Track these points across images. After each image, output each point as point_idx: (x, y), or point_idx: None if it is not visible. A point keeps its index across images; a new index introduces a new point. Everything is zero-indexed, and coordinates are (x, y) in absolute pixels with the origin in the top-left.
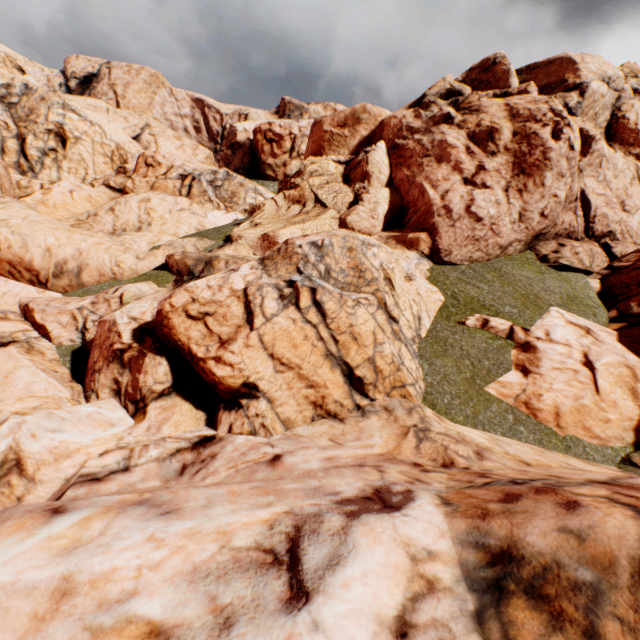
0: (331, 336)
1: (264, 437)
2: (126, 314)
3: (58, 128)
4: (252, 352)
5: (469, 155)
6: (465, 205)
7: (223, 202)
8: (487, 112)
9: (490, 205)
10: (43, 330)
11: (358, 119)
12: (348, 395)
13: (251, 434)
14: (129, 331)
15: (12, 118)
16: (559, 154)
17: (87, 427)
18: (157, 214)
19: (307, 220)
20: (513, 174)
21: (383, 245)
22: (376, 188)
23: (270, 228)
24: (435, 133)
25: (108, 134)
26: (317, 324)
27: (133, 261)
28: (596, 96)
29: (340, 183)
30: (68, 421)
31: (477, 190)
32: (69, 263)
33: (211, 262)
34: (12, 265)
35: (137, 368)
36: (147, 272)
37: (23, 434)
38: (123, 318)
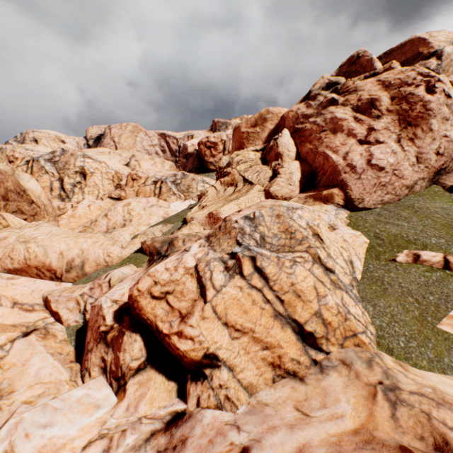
0: (276, 297)
1: (230, 411)
2: (109, 298)
3: (81, 169)
4: (208, 323)
5: (358, 122)
6: (365, 160)
7: (182, 193)
8: (363, 89)
9: (387, 155)
10: (57, 316)
11: (264, 119)
12: (303, 351)
13: (217, 408)
14: (111, 313)
15: (56, 169)
16: (438, 103)
17: (75, 414)
18: (135, 212)
19: (240, 196)
20: (401, 128)
21: (304, 206)
22: (288, 162)
23: (213, 208)
24: (325, 114)
25: (110, 166)
26: (261, 288)
27: (119, 250)
28: (451, 56)
29: (260, 164)
30: (59, 411)
31: (373, 146)
32: (75, 260)
33: (172, 242)
34: (38, 269)
35: (117, 346)
36: (129, 257)
37: (18, 435)
38: (107, 302)
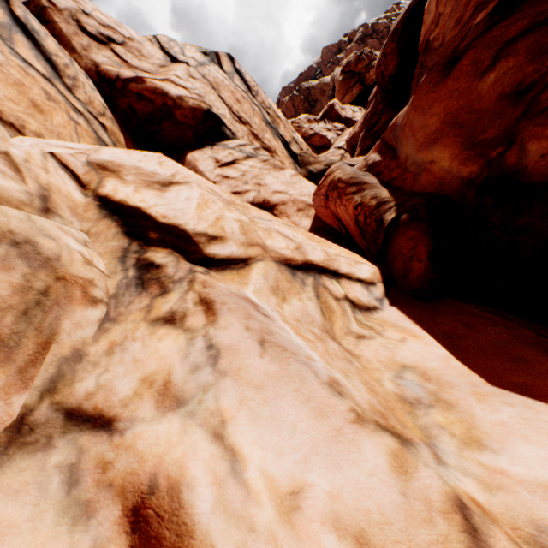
0: None
1: None
2: None
3: None
4: None
5: None
6: None
7: None
8: None
9: None
10: None
11: None
12: None
13: None
14: None
15: None
16: None
17: None
18: None
19: None
20: None
21: None
22: None
23: None
24: None
25: None
26: None
27: None
28: None
29: None
30: None
31: None
32: None
33: None
34: None
35: None
36: None
37: None
38: None
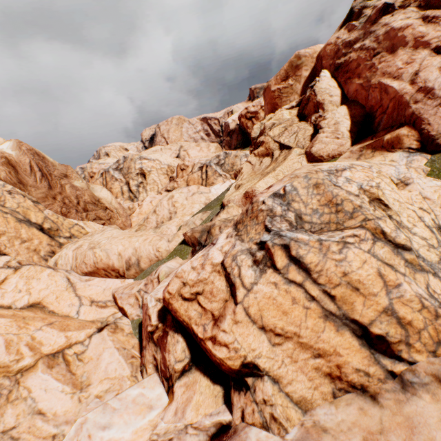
0: (323, 292)
1: (277, 435)
2: (153, 297)
3: (140, 171)
4: (242, 328)
5: (430, 23)
6: None
7: (228, 172)
8: None
9: None
10: (123, 311)
11: (296, 66)
12: (371, 360)
13: (263, 427)
14: (155, 313)
15: (122, 175)
16: None
17: (130, 416)
18: (179, 204)
19: (276, 167)
20: None
21: (355, 163)
22: (331, 111)
23: (249, 185)
24: (376, 30)
25: (162, 162)
26: (302, 282)
27: (166, 244)
28: None
29: (297, 123)
30: (117, 411)
31: None
32: (132, 259)
33: (210, 231)
34: (105, 270)
35: (163, 347)
36: (175, 249)
37: (83, 435)
38: (151, 302)
